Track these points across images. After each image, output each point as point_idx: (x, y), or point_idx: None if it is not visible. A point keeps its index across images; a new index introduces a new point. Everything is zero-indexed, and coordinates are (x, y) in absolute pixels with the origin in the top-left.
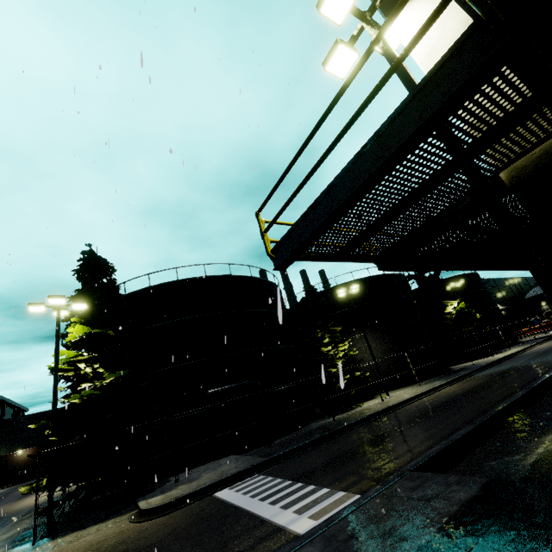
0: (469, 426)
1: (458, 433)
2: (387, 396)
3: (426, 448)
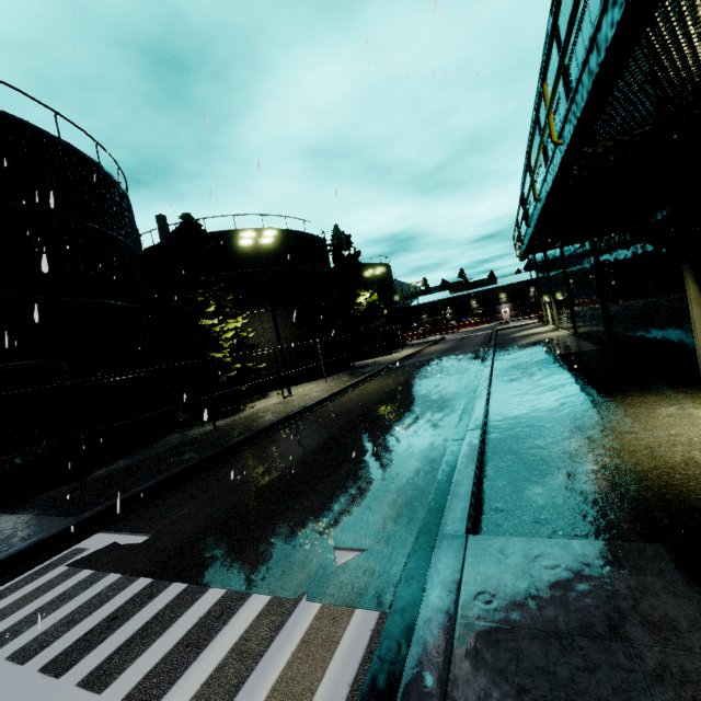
0: (472, 435)
1: (468, 446)
2: (289, 394)
3: (417, 473)
